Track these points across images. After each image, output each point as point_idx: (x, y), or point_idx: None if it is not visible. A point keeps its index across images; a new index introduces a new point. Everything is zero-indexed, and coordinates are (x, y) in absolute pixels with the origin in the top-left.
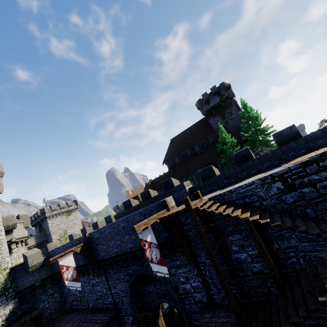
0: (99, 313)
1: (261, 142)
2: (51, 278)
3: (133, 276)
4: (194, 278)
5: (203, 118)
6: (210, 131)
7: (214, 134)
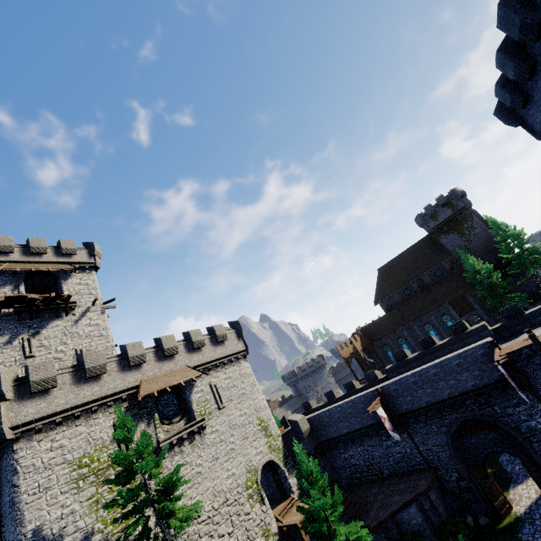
0: (409, 475)
1: (537, 264)
2: (319, 448)
3: (454, 425)
4: (539, 413)
5: (426, 236)
6: (444, 254)
7: (451, 257)
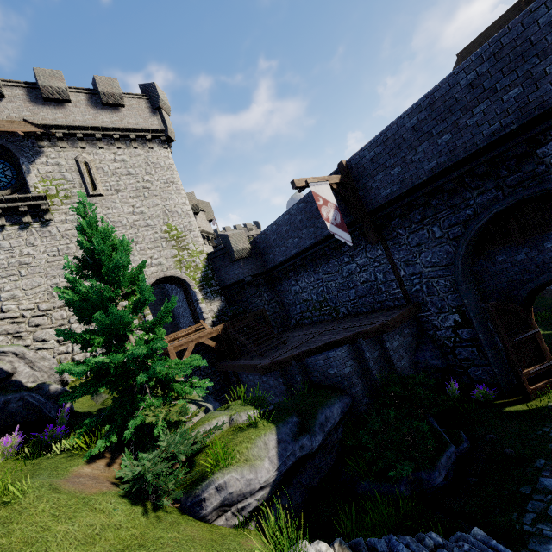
0: (371, 313)
1: None
2: (264, 277)
3: (484, 215)
4: None
5: None
6: None
7: None
